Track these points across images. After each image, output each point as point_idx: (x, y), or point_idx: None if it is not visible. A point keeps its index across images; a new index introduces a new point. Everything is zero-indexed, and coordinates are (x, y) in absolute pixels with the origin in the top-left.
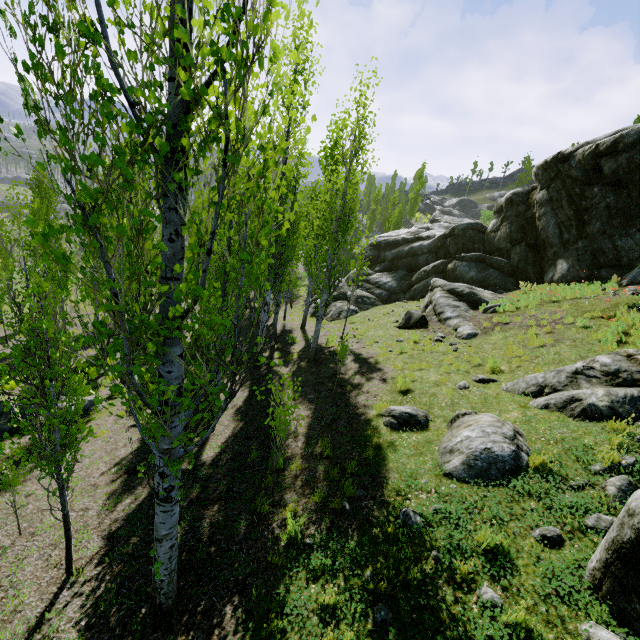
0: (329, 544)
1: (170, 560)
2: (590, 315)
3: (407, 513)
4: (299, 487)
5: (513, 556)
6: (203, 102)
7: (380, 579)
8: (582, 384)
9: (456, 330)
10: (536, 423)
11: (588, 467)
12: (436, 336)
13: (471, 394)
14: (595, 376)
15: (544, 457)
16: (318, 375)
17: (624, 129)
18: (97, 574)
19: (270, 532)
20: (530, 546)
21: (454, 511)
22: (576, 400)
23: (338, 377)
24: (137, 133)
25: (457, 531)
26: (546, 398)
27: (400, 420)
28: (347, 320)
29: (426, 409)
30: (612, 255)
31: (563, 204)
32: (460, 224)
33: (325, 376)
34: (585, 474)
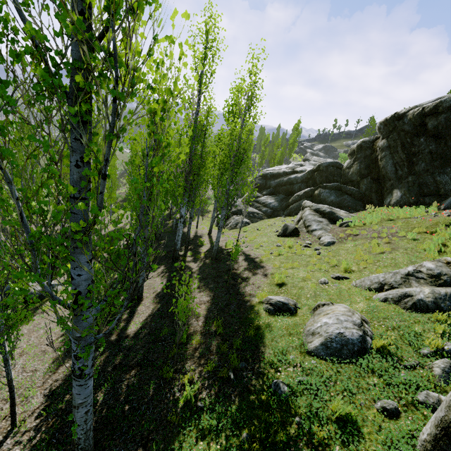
0: (216, 407)
1: (86, 422)
2: (417, 230)
3: (277, 384)
4: (197, 358)
5: (359, 425)
6: (96, 45)
7: (254, 439)
8: (413, 283)
9: (319, 239)
10: (378, 313)
11: (418, 350)
12: (305, 243)
13: (329, 288)
14: (422, 278)
15: (384, 341)
16: (218, 270)
17: (443, 97)
18: (35, 426)
19: (172, 395)
20: (373, 416)
21: (314, 383)
22: (408, 296)
23: (232, 272)
24: (18, 63)
25: (316, 401)
26: (385, 293)
27: (276, 307)
28: (242, 229)
29: (295, 299)
30: (433, 187)
31: (398, 150)
32: (324, 162)
33: (223, 271)
34: (416, 356)
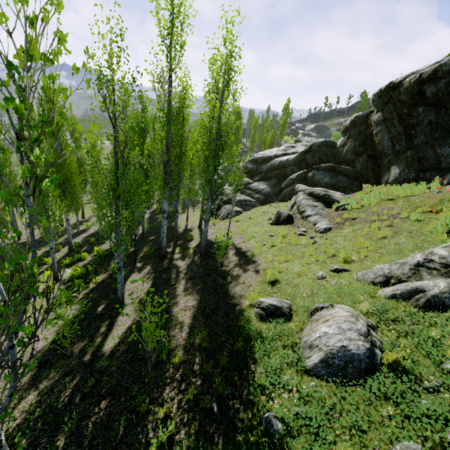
0: None
1: None
2: (421, 210)
3: (269, 420)
4: (177, 382)
5: None
6: None
7: None
8: (424, 276)
9: (315, 225)
10: (385, 313)
11: (440, 366)
12: (299, 231)
13: (328, 284)
14: (435, 268)
15: (397, 355)
16: (206, 267)
17: (441, 60)
18: None
19: (144, 435)
20: None
21: (314, 417)
22: (420, 291)
23: (221, 269)
24: None
25: (317, 444)
26: (392, 288)
27: (268, 311)
28: (234, 219)
29: (290, 300)
30: (434, 161)
31: (395, 122)
32: (316, 142)
33: (211, 268)
34: (439, 374)
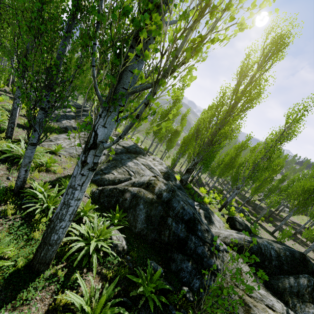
0: None
1: None
2: None
3: None
4: None
5: None
6: None
7: None
8: None
9: None
10: None
11: None
12: None
13: None
14: None
15: None
16: None
17: None
18: None
19: None
20: None
21: None
22: None
23: None
24: None
25: None
26: None
27: None
28: None
29: None
30: None
31: None
32: None
33: None
34: None
